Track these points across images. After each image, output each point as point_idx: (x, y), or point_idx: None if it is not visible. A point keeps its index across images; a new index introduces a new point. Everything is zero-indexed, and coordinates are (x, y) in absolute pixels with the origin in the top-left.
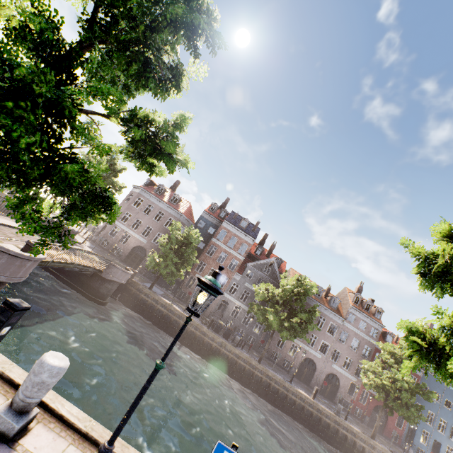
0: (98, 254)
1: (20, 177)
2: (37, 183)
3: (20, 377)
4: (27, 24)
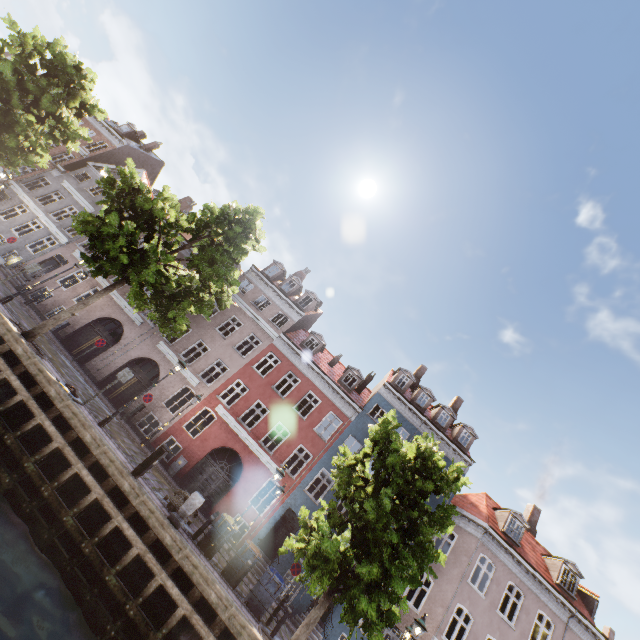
0: None
1: None
2: None
3: None
4: None
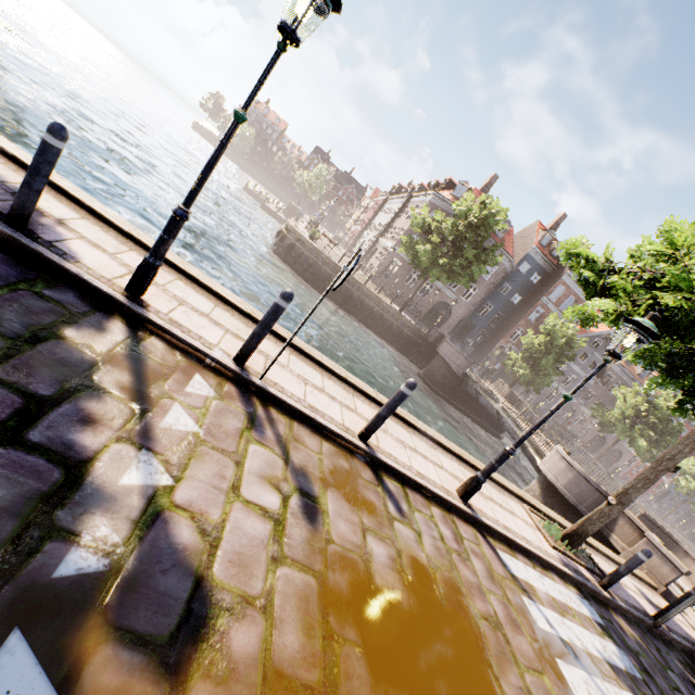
0: None
1: None
2: None
3: None
4: None
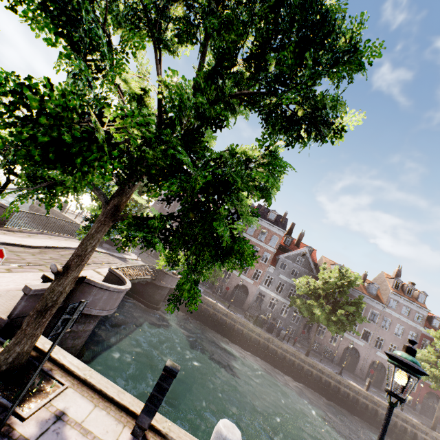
0: (142, 258)
1: (166, 246)
2: (181, 250)
3: (180, 436)
4: (162, 92)
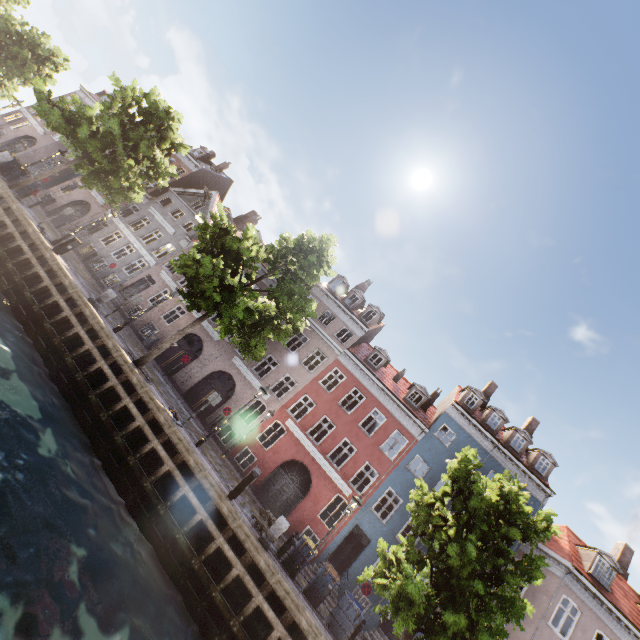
0: None
1: None
2: None
3: None
4: None
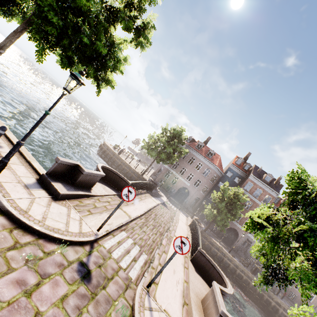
0: (166, 197)
1: None
2: None
3: None
4: None
